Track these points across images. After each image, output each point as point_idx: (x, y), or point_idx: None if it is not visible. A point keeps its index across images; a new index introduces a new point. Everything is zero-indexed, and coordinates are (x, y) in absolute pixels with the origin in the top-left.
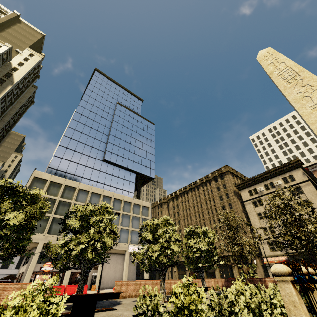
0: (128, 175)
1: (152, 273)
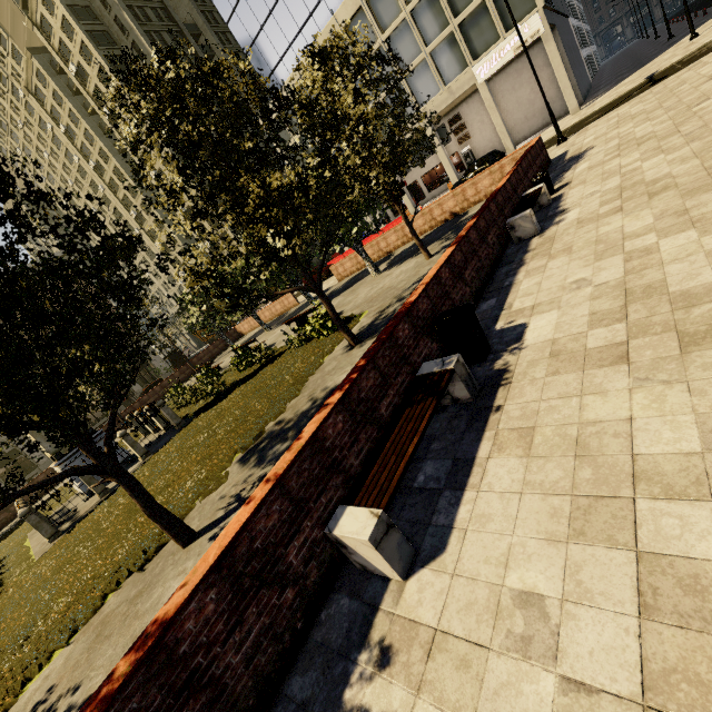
0: None
1: None
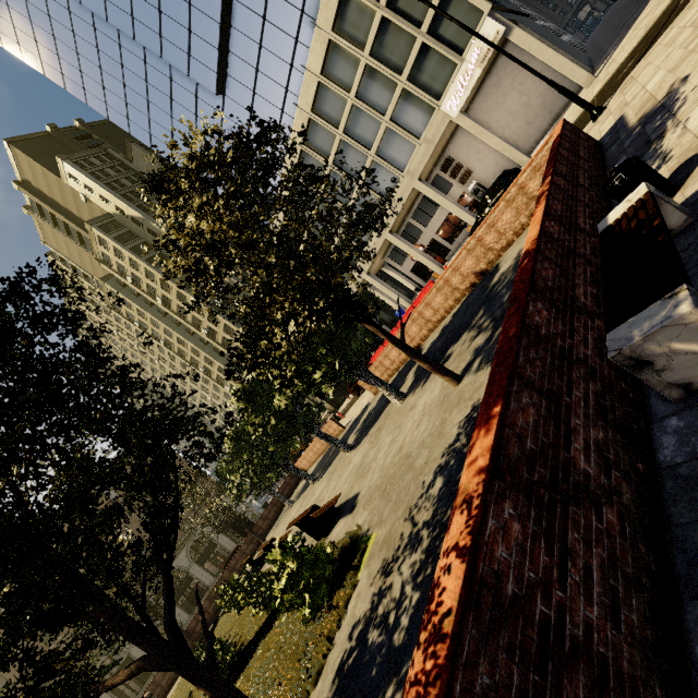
0: None
1: None
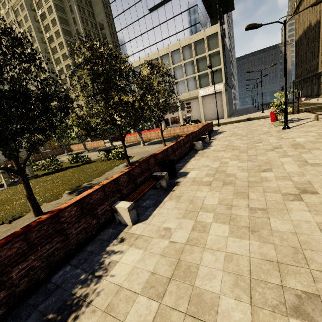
0: (184, 1)
1: (313, 86)
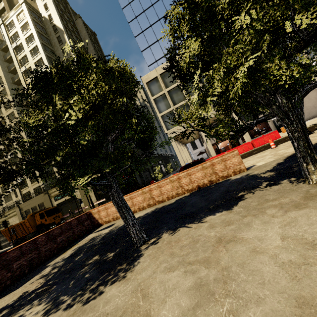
0: None
1: None
